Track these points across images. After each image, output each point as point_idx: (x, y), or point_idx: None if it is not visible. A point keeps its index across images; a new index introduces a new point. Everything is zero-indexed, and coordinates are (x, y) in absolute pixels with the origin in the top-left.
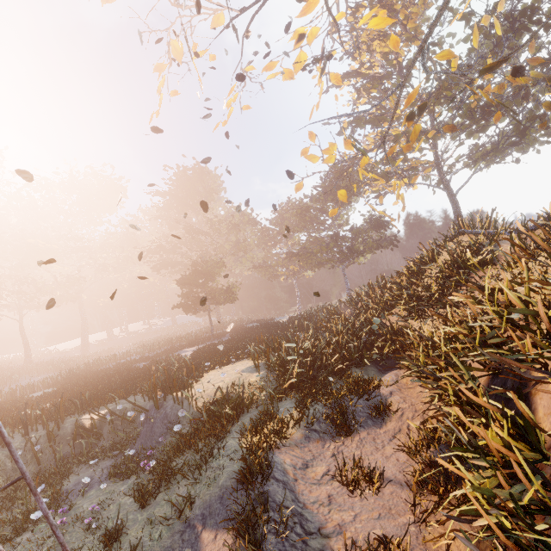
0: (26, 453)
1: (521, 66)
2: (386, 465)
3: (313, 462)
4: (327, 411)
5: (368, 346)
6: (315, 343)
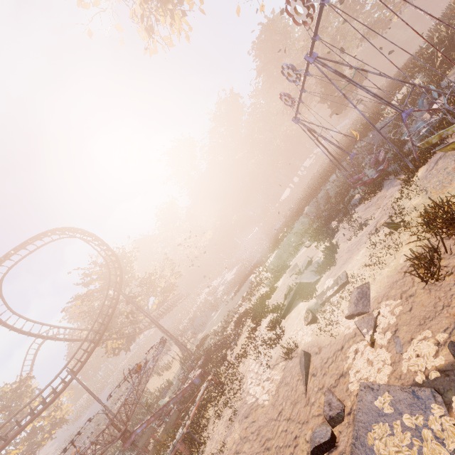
0: (336, 179)
1: None
2: None
3: None
4: None
5: None
6: (449, 29)
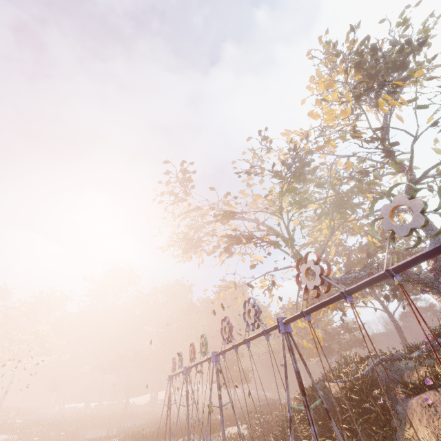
0: None
1: None
2: None
3: None
4: None
5: None
6: (276, 418)
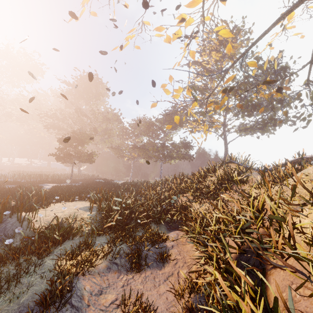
0: None
1: (282, 87)
2: (158, 301)
3: (107, 290)
4: (128, 251)
5: (165, 212)
6: (134, 201)
